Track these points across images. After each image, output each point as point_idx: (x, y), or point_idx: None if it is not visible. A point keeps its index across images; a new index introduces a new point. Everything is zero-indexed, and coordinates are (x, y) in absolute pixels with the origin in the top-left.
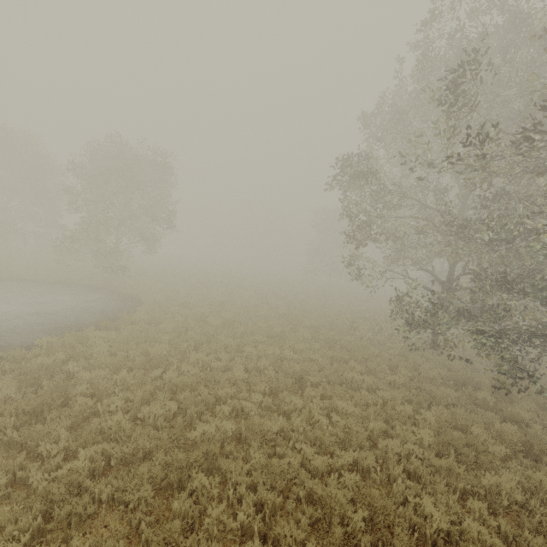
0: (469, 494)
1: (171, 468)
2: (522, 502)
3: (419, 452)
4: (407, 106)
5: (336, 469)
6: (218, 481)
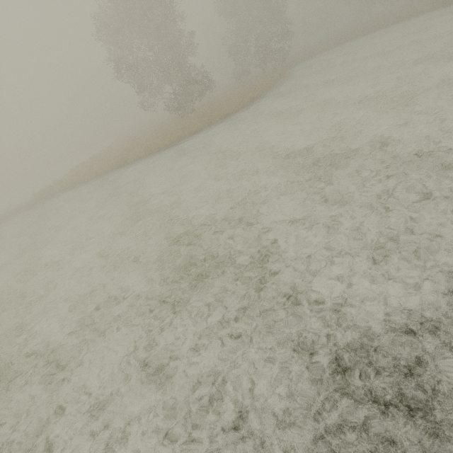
0: None
1: None
2: None
3: None
4: None
5: None
6: None
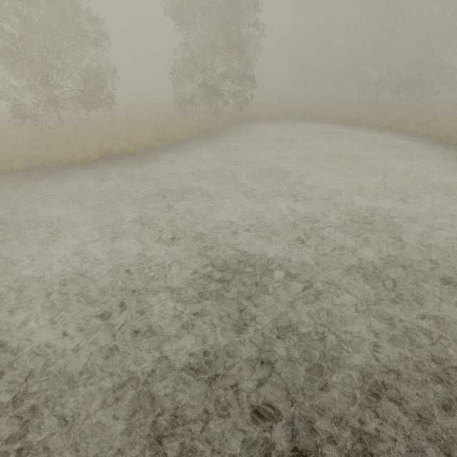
0: None
1: None
2: None
3: None
4: None
5: None
6: None
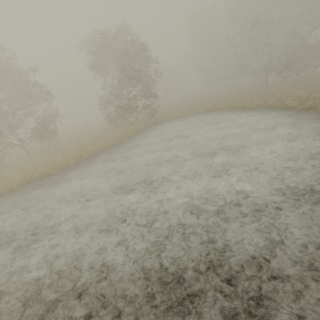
0: None
1: None
2: None
3: None
4: None
5: None
6: None
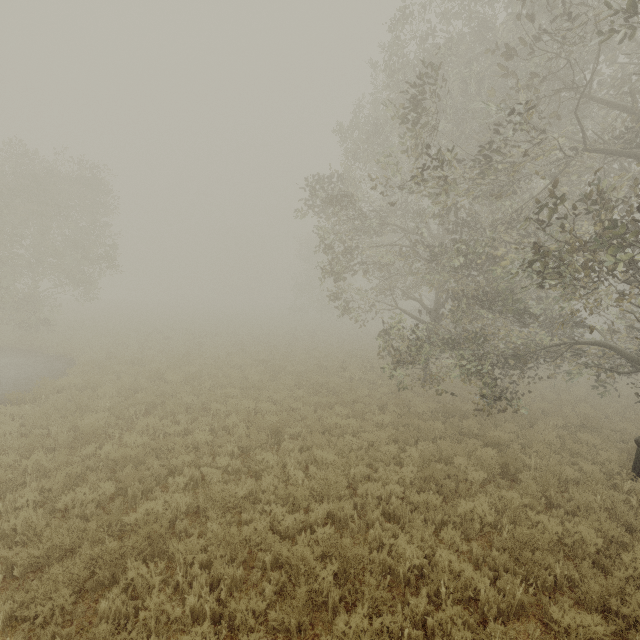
0: (447, 525)
1: (99, 563)
2: (496, 522)
3: (402, 492)
4: (383, 118)
5: (310, 526)
6: (163, 566)
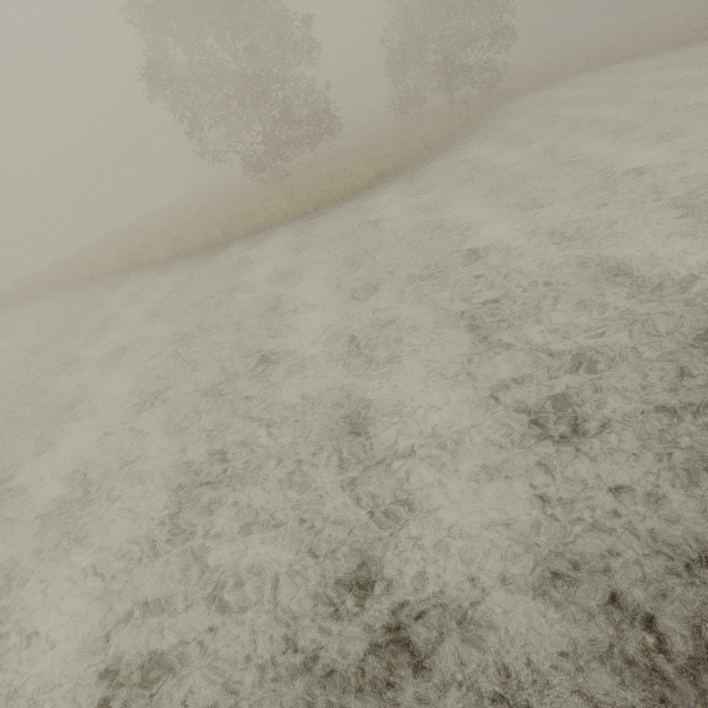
0: None
1: None
2: None
3: None
4: None
5: None
6: None
